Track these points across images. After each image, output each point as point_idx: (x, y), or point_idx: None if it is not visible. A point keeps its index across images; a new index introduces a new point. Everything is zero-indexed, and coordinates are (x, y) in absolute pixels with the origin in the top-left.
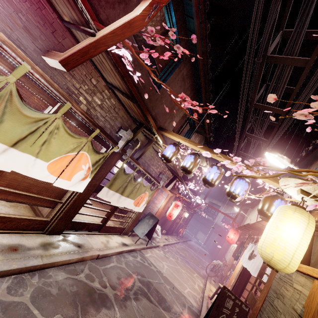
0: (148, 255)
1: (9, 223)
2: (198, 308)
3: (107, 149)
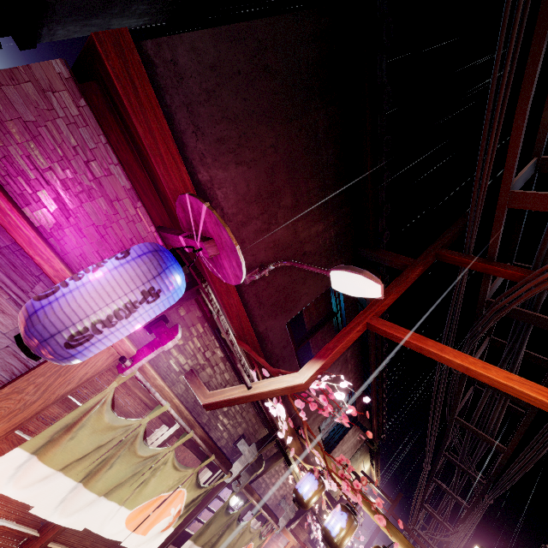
0: None
1: None
2: None
3: (214, 473)
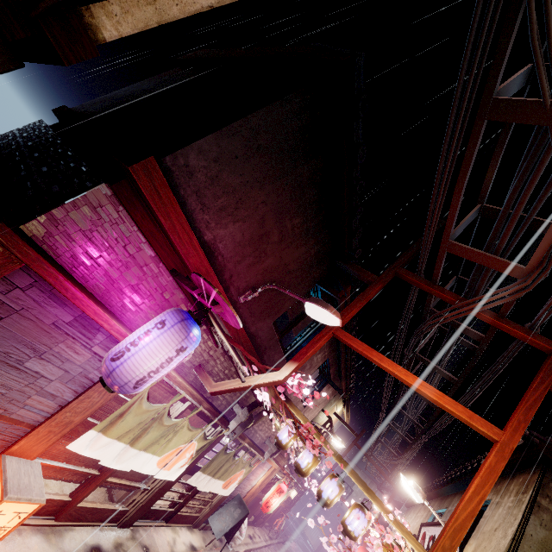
0: None
1: (96, 514)
2: None
3: (216, 428)
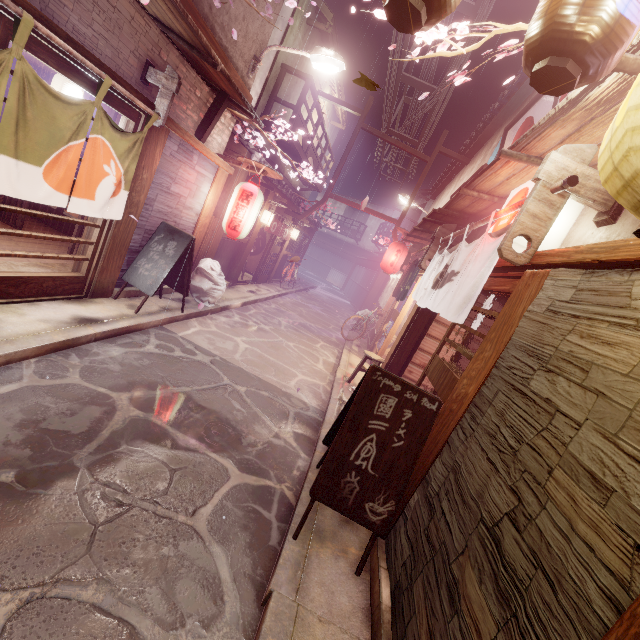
0: (189, 333)
1: None
2: (322, 408)
3: None
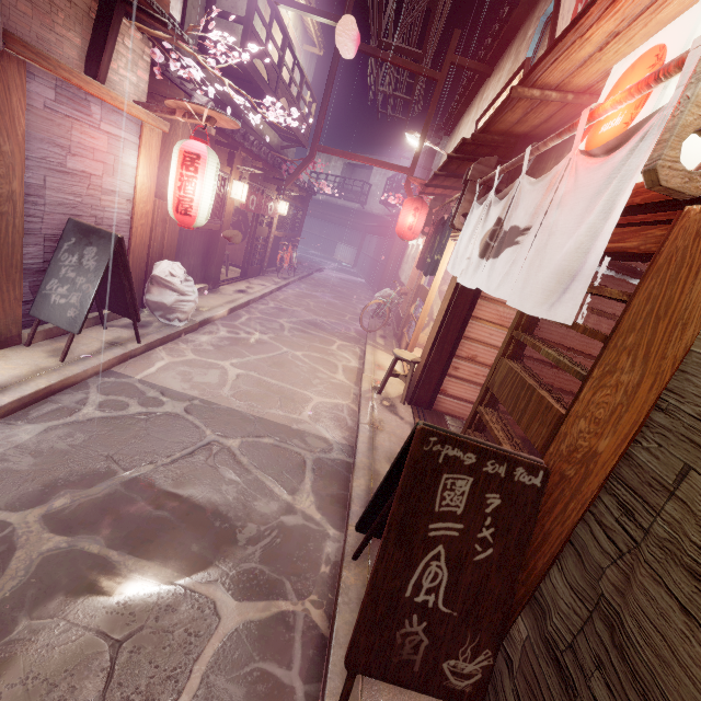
0: (152, 371)
1: None
2: (350, 441)
3: None
